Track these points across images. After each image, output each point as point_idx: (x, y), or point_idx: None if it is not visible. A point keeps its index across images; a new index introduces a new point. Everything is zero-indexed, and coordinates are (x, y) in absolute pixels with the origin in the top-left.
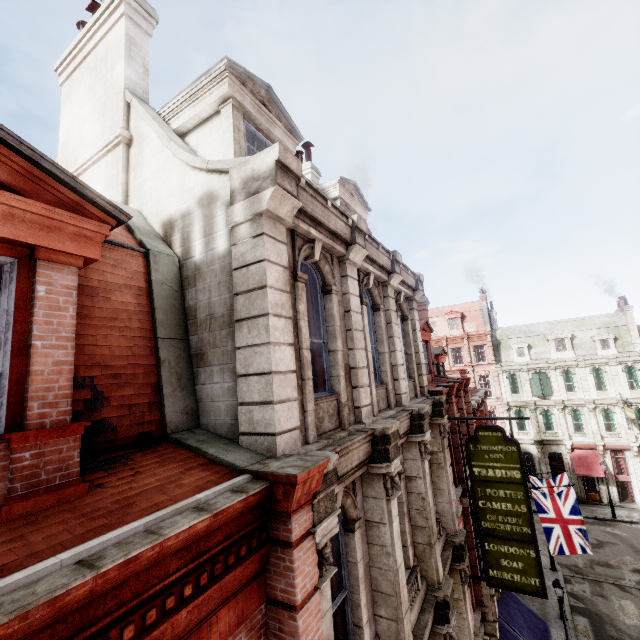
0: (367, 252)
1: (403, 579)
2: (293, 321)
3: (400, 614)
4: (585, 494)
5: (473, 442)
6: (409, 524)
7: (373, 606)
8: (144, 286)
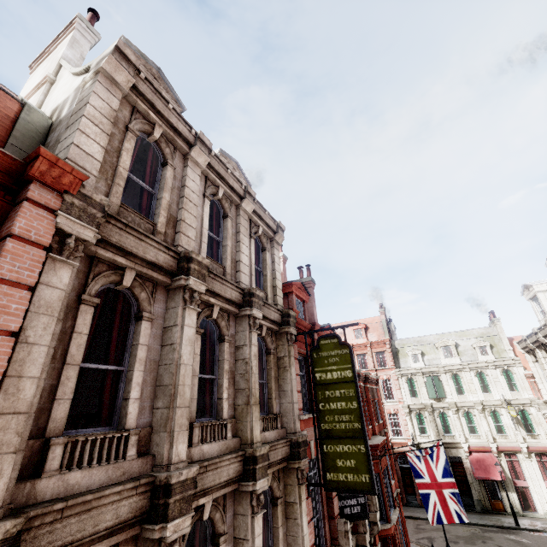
0: (209, 159)
1: (187, 378)
2: (116, 148)
3: (175, 403)
4: (489, 502)
5: (316, 350)
6: (232, 386)
7: (154, 401)
8: (12, 117)
